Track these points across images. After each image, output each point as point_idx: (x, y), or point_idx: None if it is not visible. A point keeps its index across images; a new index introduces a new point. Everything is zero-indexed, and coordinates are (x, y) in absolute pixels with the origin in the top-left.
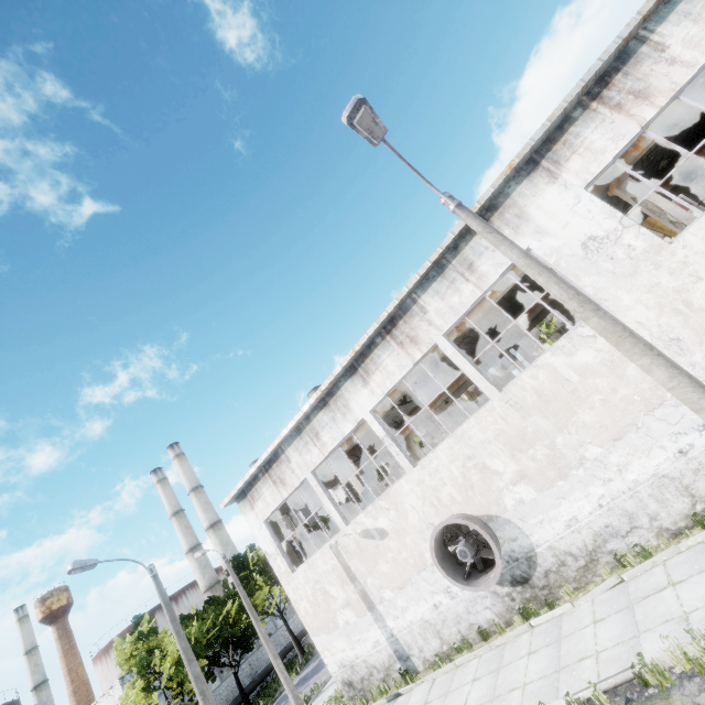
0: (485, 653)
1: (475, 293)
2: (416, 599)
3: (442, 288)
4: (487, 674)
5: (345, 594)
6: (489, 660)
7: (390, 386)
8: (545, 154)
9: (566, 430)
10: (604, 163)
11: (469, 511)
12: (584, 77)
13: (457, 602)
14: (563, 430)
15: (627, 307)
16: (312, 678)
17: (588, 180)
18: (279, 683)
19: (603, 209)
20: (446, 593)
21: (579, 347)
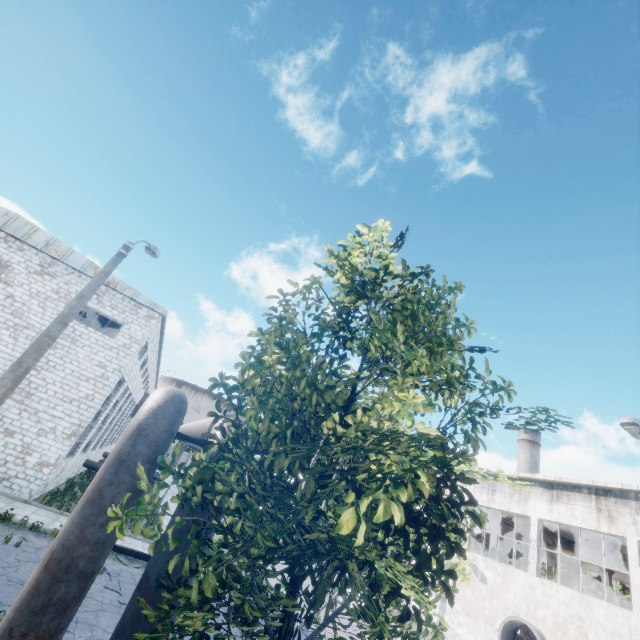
0: None
1: None
2: (471, 630)
3: None
4: None
5: None
6: None
7: (566, 521)
8: None
9: None
10: None
11: (549, 639)
12: None
13: None
14: None
15: None
16: None
17: None
18: None
19: None
20: None
21: None
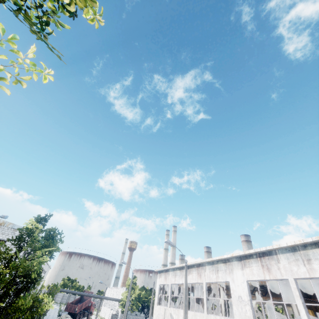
0: None
1: (215, 279)
2: None
3: (211, 269)
4: None
5: None
6: None
7: (191, 281)
8: (244, 259)
9: None
10: (252, 278)
11: None
12: (255, 249)
13: None
14: None
15: None
16: None
17: (248, 279)
18: None
19: (246, 292)
20: None
21: None
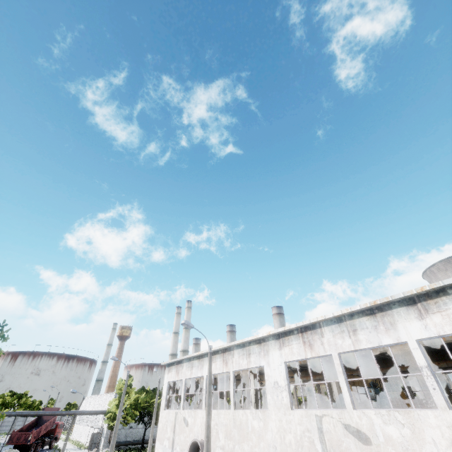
0: None
1: (246, 365)
2: None
3: (240, 353)
4: None
5: (170, 434)
6: None
7: (214, 372)
8: (282, 337)
9: (239, 445)
10: (292, 359)
11: None
12: (297, 324)
13: None
14: (239, 444)
15: (272, 419)
16: None
17: (286, 360)
18: None
19: (284, 375)
20: None
21: (256, 419)
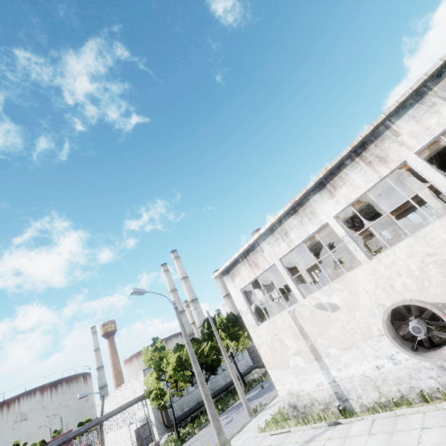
0: (429, 411)
1: None
2: (360, 359)
3: (418, 112)
4: (438, 427)
5: (297, 346)
6: (437, 417)
7: (354, 197)
8: None
9: None
10: None
11: (423, 298)
12: None
13: (400, 367)
14: None
15: None
16: (254, 400)
17: None
18: (230, 398)
19: None
20: (389, 359)
21: None
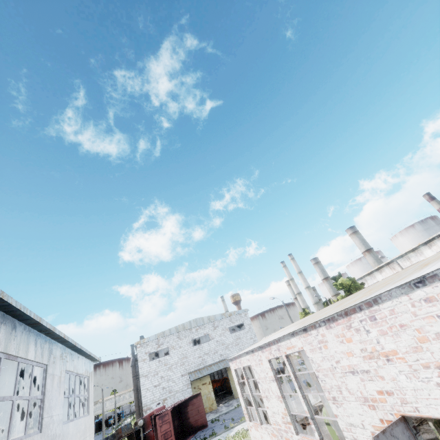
0: None
1: (409, 264)
2: None
3: (402, 260)
4: None
5: None
6: None
7: (387, 276)
8: (428, 243)
9: None
10: None
11: None
12: (436, 234)
13: None
14: None
15: None
16: None
17: (437, 251)
18: None
19: None
20: None
21: None
